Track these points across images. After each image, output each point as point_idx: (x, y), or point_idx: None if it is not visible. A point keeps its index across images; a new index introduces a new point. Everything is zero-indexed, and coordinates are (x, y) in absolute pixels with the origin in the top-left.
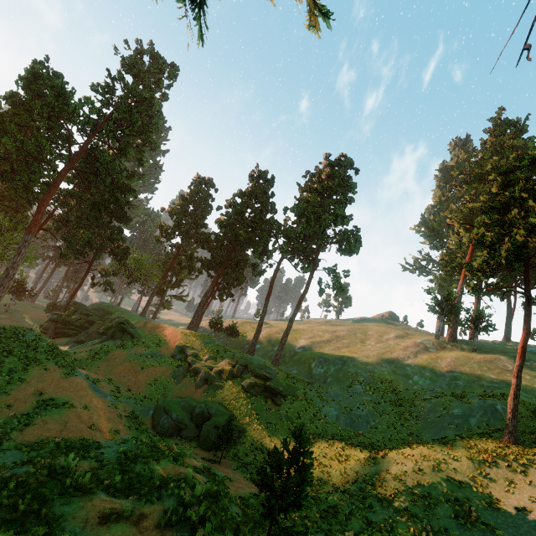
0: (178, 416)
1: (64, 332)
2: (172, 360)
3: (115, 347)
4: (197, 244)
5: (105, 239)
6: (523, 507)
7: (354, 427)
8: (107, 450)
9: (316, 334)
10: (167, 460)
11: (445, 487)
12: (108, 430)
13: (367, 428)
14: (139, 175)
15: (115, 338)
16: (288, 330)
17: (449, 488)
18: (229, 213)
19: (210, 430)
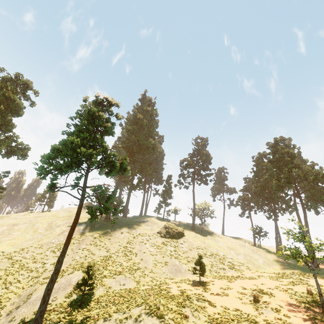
0: None
1: None
2: None
3: None
4: None
5: None
6: None
7: None
8: None
9: None
10: None
11: None
12: None
13: None
14: None
15: None
16: None
17: None
18: None
19: None
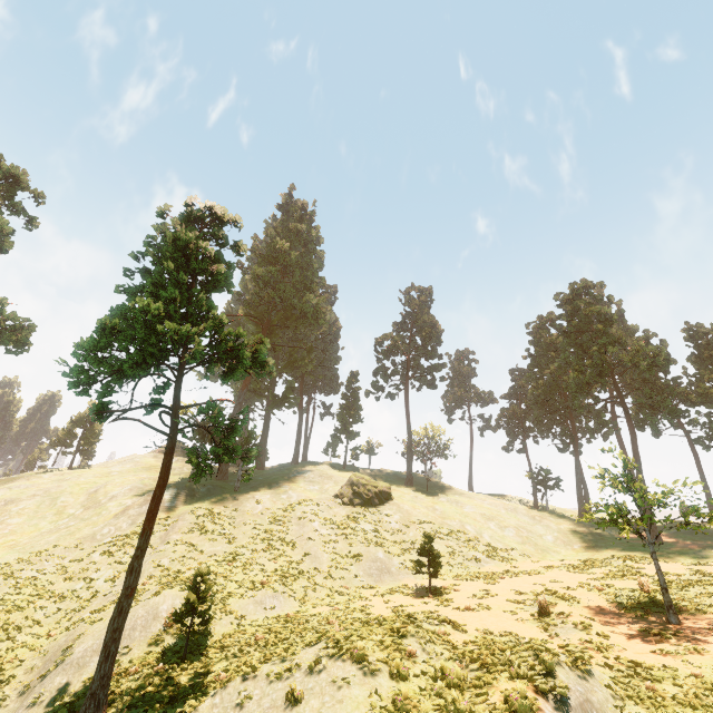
0: None
1: None
2: None
3: None
4: None
5: None
6: None
7: None
8: None
9: None
10: None
11: None
12: None
13: None
14: None
15: None
16: None
17: None
18: None
19: None
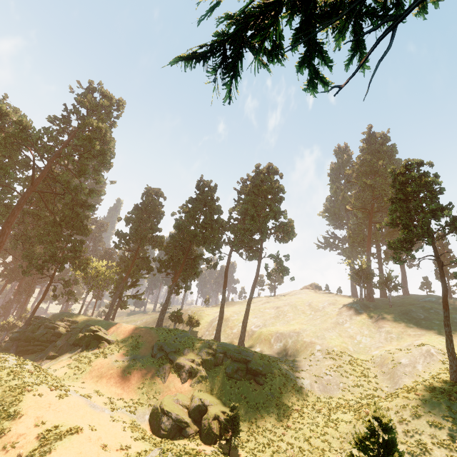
0: (178, 415)
1: (27, 349)
2: (153, 360)
3: (95, 357)
4: (151, 246)
5: (67, 251)
6: None
7: (328, 391)
8: None
9: (265, 312)
10: None
11: (430, 431)
12: (119, 446)
13: (338, 390)
14: (97, 191)
15: (90, 347)
16: (247, 313)
17: (433, 431)
18: None
19: (211, 423)
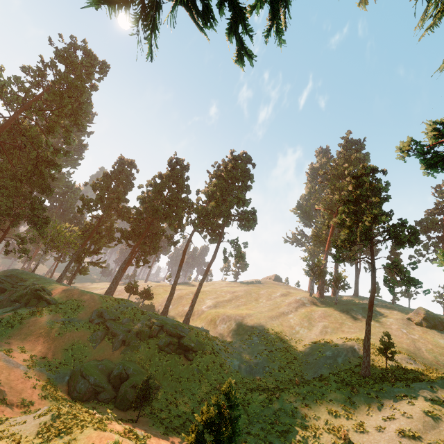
0: (96, 380)
1: None
2: (90, 324)
3: (29, 315)
4: (117, 216)
5: (25, 208)
6: (379, 426)
7: (253, 374)
8: (25, 425)
9: (220, 295)
10: (92, 427)
11: (325, 417)
12: (20, 402)
13: (263, 373)
14: (65, 152)
15: (29, 305)
16: (198, 292)
17: (328, 418)
18: (149, 191)
19: (128, 390)
